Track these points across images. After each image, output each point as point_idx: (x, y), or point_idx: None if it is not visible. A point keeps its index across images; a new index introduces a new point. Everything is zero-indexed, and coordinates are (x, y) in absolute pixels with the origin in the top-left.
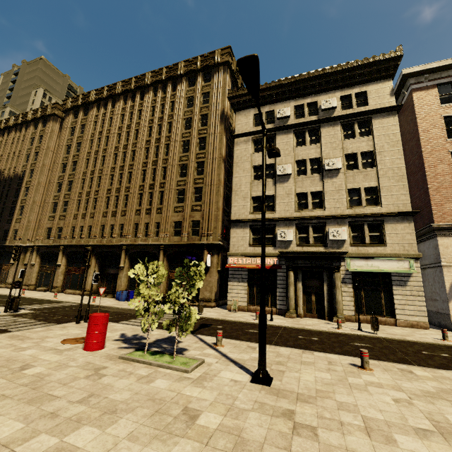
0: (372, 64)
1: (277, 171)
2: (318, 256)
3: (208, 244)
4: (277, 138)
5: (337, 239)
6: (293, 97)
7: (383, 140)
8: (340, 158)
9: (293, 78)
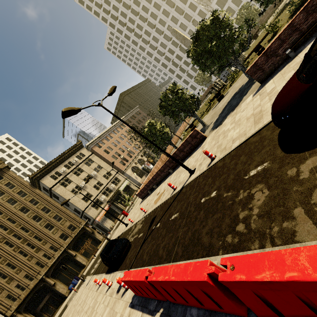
0: (76, 146)
1: (82, 185)
2: (115, 193)
3: (85, 224)
4: (69, 178)
5: (113, 187)
6: (60, 164)
7: (98, 161)
8: (94, 171)
9: (55, 158)
